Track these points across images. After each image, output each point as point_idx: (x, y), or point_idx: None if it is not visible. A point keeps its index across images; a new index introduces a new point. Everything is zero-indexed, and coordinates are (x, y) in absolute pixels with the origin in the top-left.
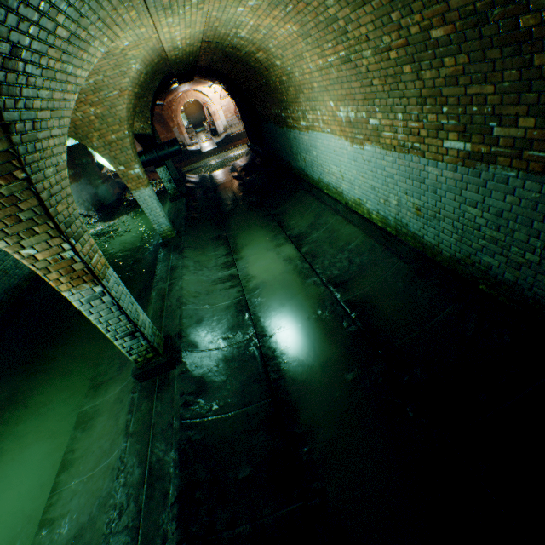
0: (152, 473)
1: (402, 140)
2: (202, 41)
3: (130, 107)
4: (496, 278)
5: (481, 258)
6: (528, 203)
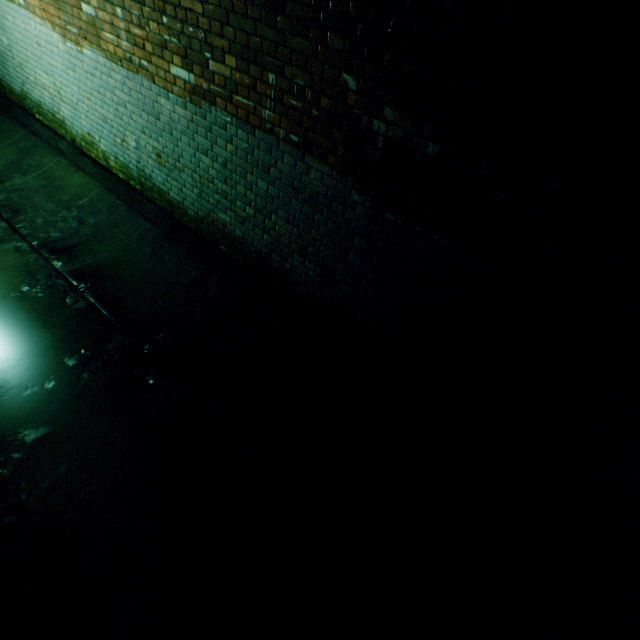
0: None
1: (128, 51)
2: None
3: None
4: (231, 236)
5: (219, 215)
6: (243, 154)
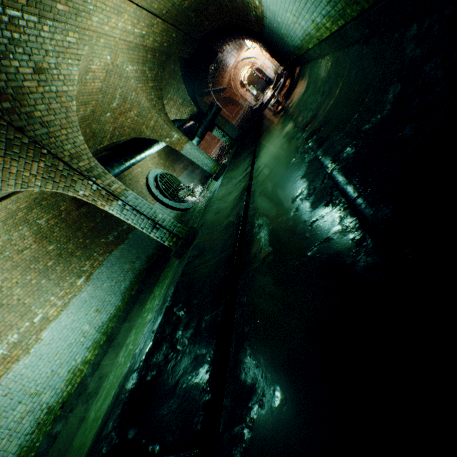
0: (163, 302)
1: None
2: (162, 16)
3: (152, 98)
4: None
5: None
6: None
